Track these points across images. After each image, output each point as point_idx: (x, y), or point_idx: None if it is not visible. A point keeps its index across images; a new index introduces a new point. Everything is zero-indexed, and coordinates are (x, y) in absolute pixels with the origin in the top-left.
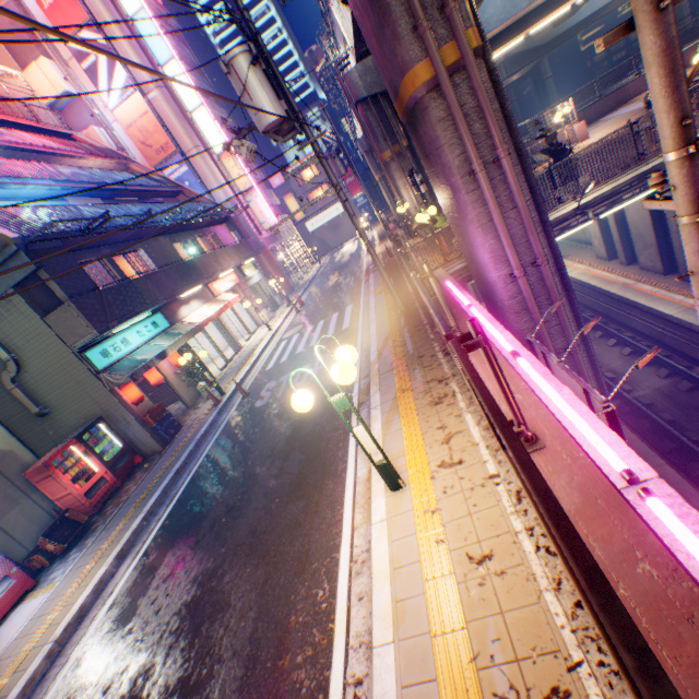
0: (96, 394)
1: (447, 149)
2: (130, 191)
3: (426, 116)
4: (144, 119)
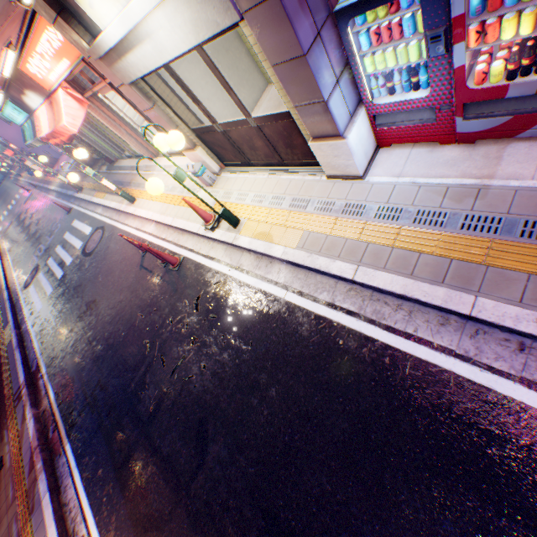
0: None
1: None
2: None
3: None
4: None
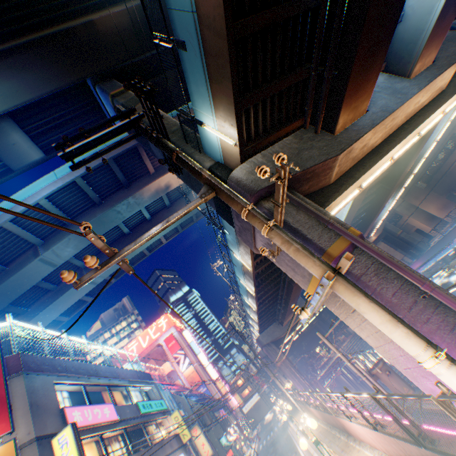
0: (221, 454)
1: (286, 372)
2: (202, 397)
3: (281, 367)
4: (193, 372)
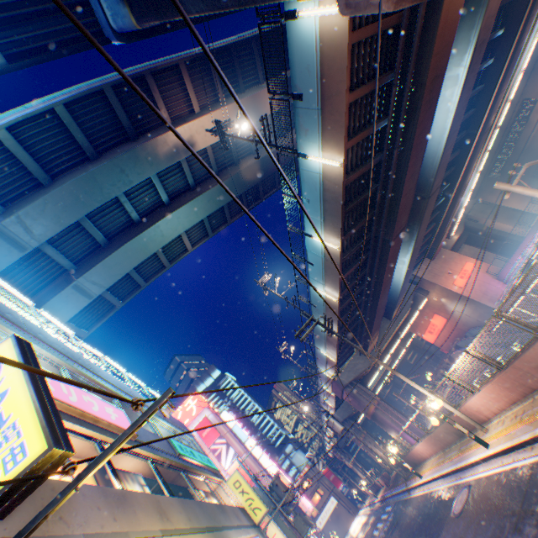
0: None
1: (385, 418)
2: None
3: (377, 413)
4: (241, 468)
